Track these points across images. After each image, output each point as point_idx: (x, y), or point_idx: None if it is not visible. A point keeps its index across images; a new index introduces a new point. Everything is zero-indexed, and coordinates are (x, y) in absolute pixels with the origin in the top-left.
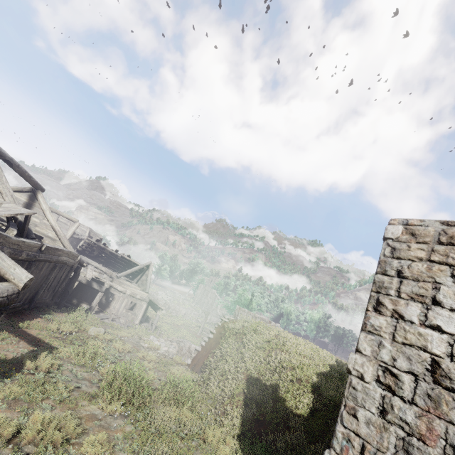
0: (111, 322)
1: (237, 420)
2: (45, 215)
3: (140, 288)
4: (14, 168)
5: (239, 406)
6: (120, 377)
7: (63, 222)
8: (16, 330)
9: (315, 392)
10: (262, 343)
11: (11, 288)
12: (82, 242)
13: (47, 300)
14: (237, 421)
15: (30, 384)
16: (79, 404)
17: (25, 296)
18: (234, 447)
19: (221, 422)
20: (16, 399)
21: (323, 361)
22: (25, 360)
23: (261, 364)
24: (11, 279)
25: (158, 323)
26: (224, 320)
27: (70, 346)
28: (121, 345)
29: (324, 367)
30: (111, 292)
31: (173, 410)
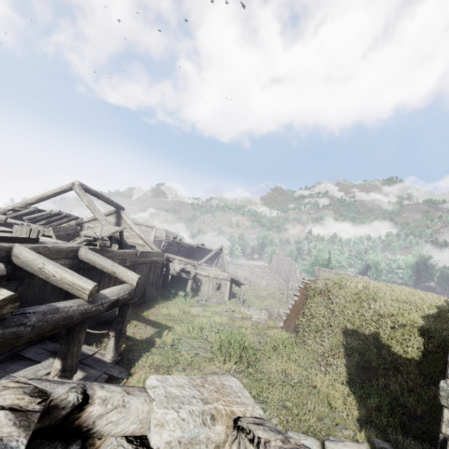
0: (206, 302)
1: (341, 369)
2: (131, 228)
3: (220, 270)
4: (100, 198)
5: (341, 356)
6: (226, 343)
7: (144, 230)
8: (141, 318)
9: (424, 336)
10: (350, 296)
11: (129, 287)
12: (163, 242)
13: (154, 293)
14: (342, 369)
15: (164, 354)
16: (202, 366)
17: (138, 293)
18: (344, 392)
19: (326, 372)
20: (158, 365)
21: (428, 303)
22: (155, 338)
23: (355, 316)
24: (127, 281)
25: (244, 297)
26: (305, 282)
27: (181, 325)
28: (219, 319)
29: (430, 309)
30: (197, 278)
31: (278, 365)
